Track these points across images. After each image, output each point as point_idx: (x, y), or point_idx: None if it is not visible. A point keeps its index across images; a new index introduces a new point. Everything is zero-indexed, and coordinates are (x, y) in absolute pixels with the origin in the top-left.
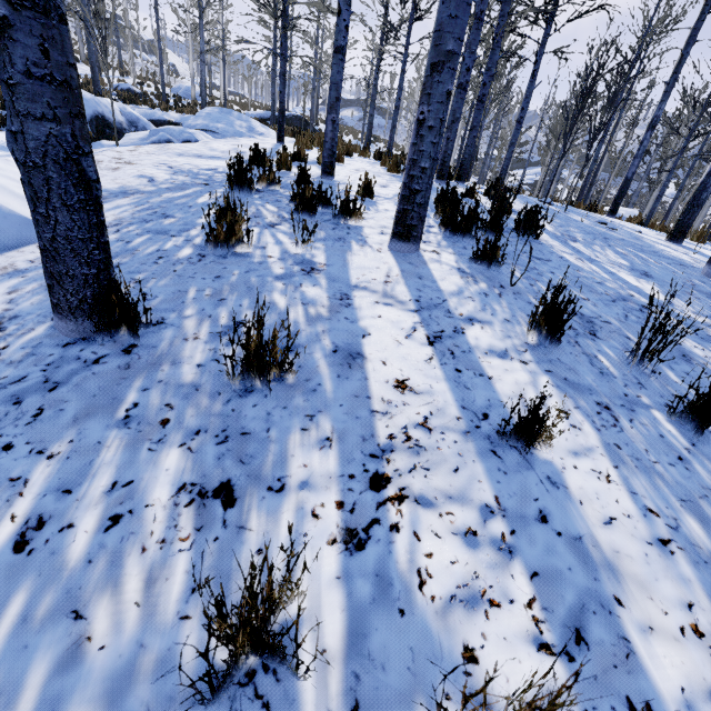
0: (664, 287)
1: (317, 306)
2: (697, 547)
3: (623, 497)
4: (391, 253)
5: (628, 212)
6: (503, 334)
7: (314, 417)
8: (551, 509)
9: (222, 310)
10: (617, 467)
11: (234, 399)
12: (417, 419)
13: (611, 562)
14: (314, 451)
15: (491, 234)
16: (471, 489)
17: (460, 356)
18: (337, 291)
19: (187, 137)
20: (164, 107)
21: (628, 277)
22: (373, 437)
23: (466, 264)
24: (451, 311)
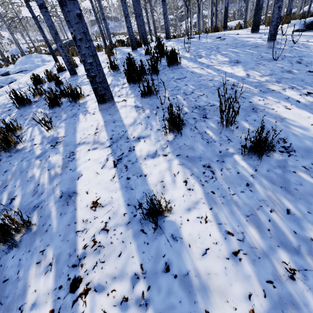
0: (246, 65)
1: (55, 168)
2: (254, 248)
3: (214, 230)
4: (100, 112)
5: (235, 23)
6: (155, 140)
7: (44, 250)
8: (172, 259)
9: (4, 194)
10: (211, 208)
11: (3, 257)
12: (101, 226)
13: (205, 284)
14: (41, 277)
15: (155, 75)
16: (127, 265)
17: (130, 167)
18: (68, 152)
19: (10, 80)
20: (6, 64)
21: (227, 68)
22: (75, 251)
23: (139, 101)
24: (128, 137)
